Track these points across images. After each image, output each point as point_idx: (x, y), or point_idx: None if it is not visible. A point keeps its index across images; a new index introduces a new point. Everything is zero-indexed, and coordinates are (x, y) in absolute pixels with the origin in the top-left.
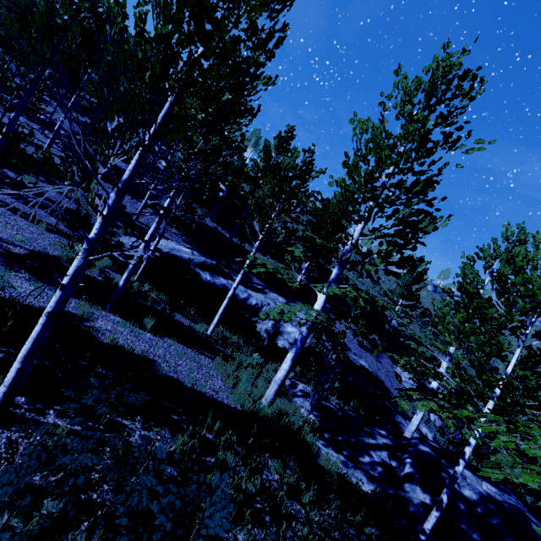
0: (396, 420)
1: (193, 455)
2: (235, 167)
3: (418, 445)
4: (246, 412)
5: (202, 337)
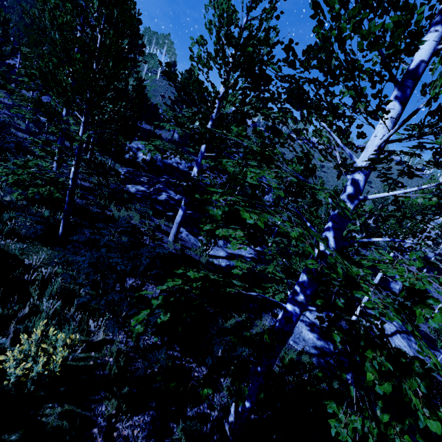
0: None
1: None
2: None
3: (163, 176)
4: None
5: None
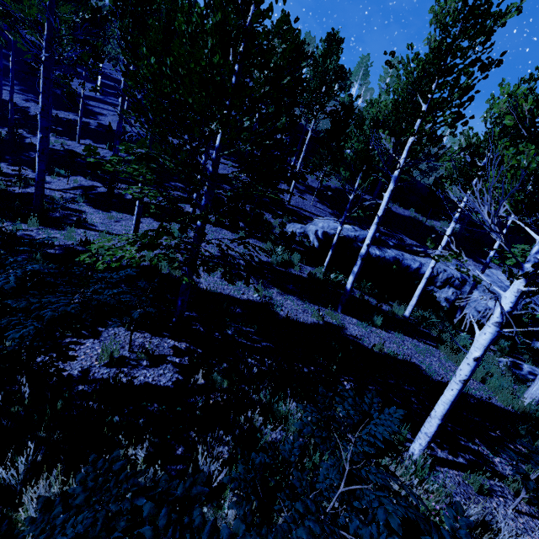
0: None
1: None
2: (362, 116)
3: None
4: (531, 418)
5: (403, 320)
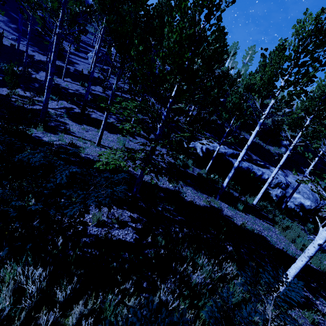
0: None
1: None
2: (233, 79)
3: None
4: None
5: (252, 207)
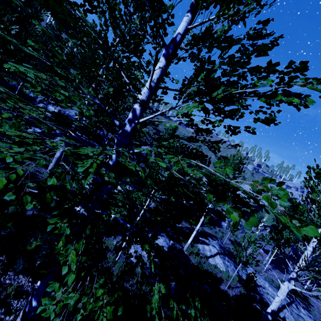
0: None
1: None
2: None
3: None
4: None
5: None
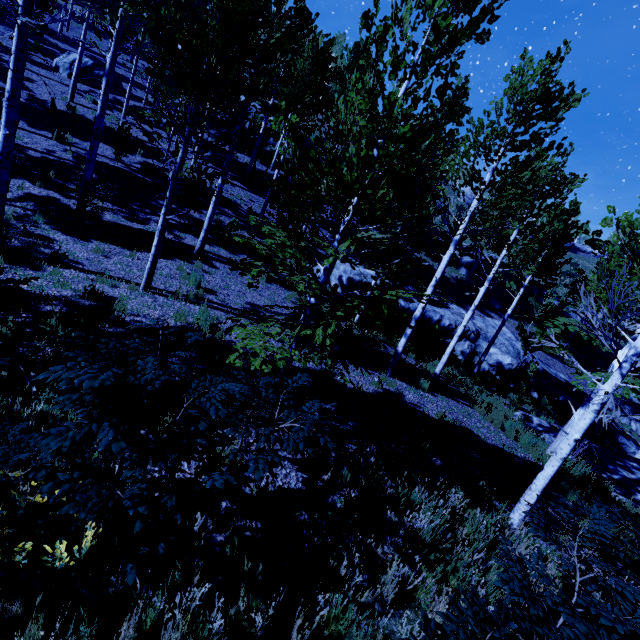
0: (618, 441)
1: (622, 537)
2: None
3: None
4: (560, 472)
5: (435, 378)
